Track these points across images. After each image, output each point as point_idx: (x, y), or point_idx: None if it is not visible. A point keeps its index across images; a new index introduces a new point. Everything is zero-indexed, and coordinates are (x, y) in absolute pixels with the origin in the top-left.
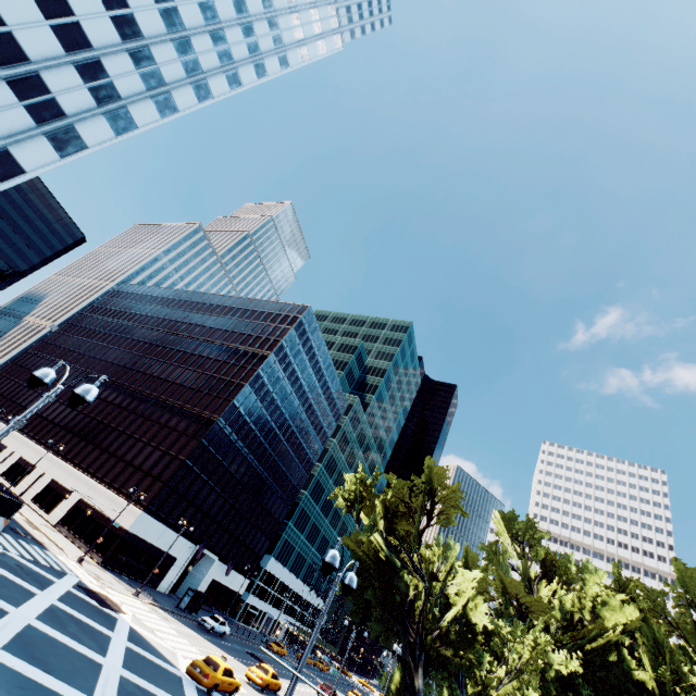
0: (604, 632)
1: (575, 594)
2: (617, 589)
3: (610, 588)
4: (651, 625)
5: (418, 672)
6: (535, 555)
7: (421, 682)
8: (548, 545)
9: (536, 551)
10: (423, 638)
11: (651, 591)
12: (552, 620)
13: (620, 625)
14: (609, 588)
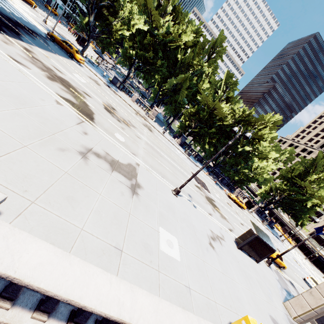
0: (176, 40)
1: (177, 26)
2: (195, 33)
3: (193, 31)
4: (196, 49)
5: (92, 16)
6: (172, 3)
7: (92, 19)
8: (181, 2)
9: (174, 1)
10: (96, 2)
11: (206, 39)
12: (162, 30)
13: (184, 42)
14: (192, 31)
